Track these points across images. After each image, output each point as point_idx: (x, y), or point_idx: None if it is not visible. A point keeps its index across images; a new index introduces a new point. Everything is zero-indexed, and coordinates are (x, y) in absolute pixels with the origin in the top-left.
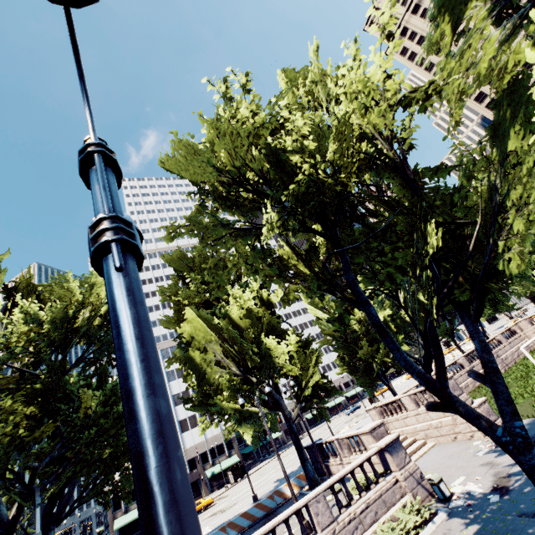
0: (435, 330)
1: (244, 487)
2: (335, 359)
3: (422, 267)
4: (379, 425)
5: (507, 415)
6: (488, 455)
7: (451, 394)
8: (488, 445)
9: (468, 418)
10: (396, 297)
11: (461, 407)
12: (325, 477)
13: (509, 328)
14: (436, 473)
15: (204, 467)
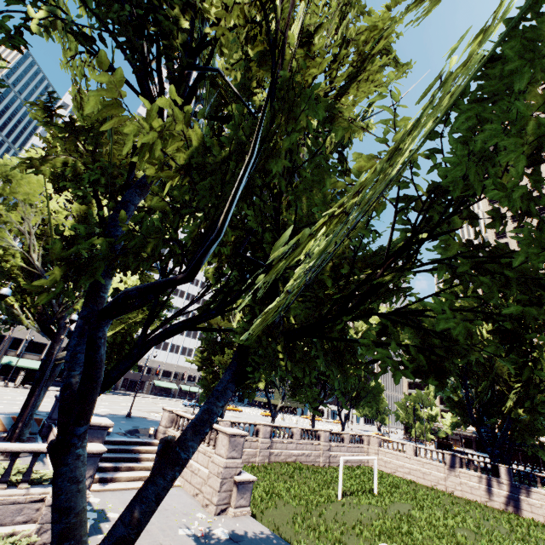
0: (98, 332)
1: (10, 394)
2: (199, 347)
3: (174, 225)
4: (101, 425)
5: (109, 540)
6: (184, 539)
7: (77, 449)
8: (201, 527)
9: (53, 502)
10: (169, 273)
11: (62, 478)
12: (38, 439)
13: (361, 435)
14: (89, 524)
15: (7, 351)
